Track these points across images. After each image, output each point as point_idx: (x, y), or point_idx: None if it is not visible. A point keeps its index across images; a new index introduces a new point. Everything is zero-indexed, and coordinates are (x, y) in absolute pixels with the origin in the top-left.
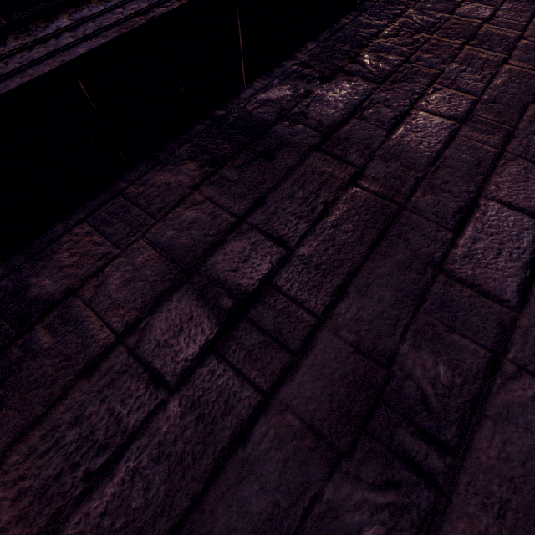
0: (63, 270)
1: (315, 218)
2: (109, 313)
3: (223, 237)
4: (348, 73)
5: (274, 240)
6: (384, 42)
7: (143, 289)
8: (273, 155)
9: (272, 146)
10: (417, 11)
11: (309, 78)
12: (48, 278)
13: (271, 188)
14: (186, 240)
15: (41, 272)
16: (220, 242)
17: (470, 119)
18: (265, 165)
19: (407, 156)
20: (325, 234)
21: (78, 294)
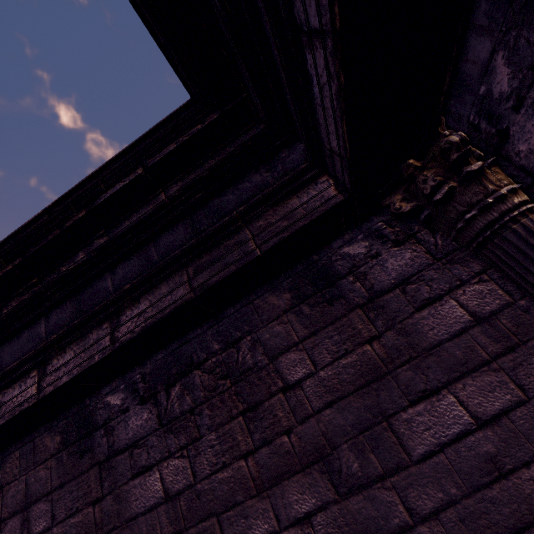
0: (5, 473)
1: (69, 515)
2: (4, 507)
3: (42, 497)
4: (156, 401)
5: (52, 515)
6: (199, 375)
7: (14, 504)
8: (83, 456)
9: (87, 448)
10: (252, 341)
11: (136, 394)
12: (1, 474)
13: (69, 480)
14: (34, 488)
15: (1, 469)
16: (40, 499)
17: (173, 500)
18: (77, 461)
19: (124, 505)
20: (66, 528)
21: (3, 490)
